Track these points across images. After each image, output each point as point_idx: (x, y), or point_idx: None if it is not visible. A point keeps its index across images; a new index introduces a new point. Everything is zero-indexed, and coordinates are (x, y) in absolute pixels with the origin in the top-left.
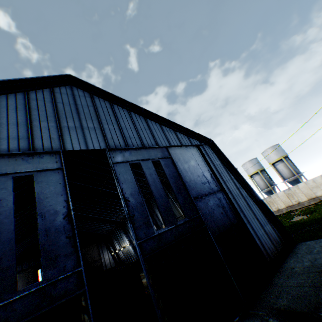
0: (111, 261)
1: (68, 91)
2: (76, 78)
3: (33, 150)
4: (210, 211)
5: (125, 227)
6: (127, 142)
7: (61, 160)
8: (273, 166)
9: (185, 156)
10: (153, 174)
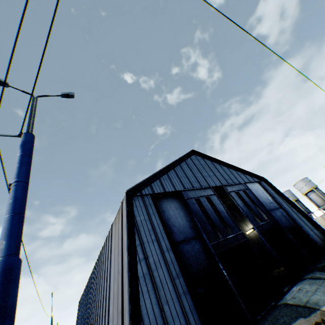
0: None
1: (195, 158)
2: (196, 151)
3: (202, 187)
4: (278, 218)
5: None
6: (227, 181)
7: (212, 190)
8: (306, 196)
9: (254, 188)
10: (246, 197)
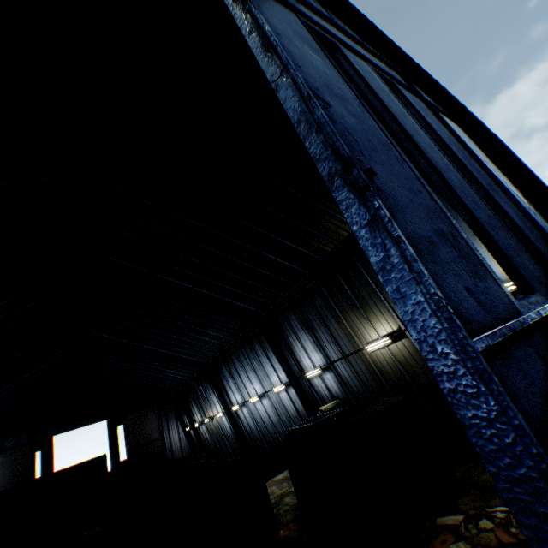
0: (184, 445)
1: None
2: None
3: None
4: None
5: (216, 377)
6: None
7: None
8: None
9: None
10: (392, 98)
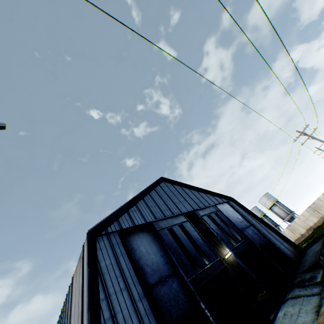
0: None
1: (164, 185)
2: (164, 177)
3: (174, 214)
4: (251, 236)
5: None
6: (198, 205)
7: (185, 217)
8: (271, 210)
9: (224, 208)
10: (218, 219)
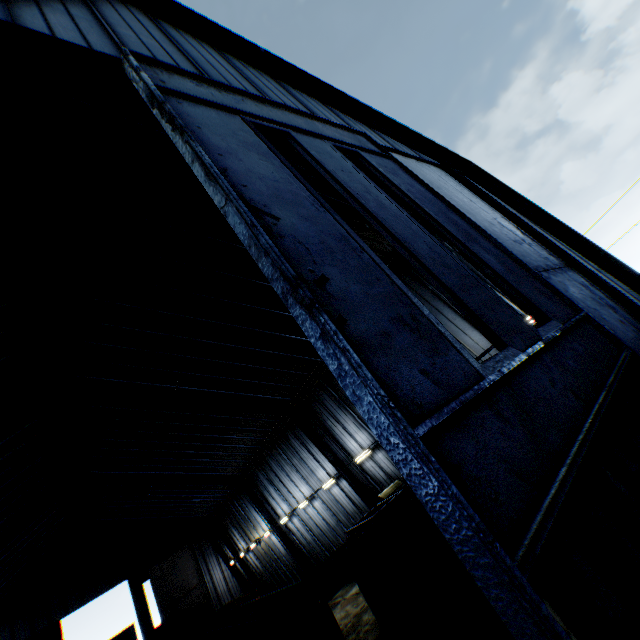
0: (232, 584)
1: None
2: None
3: None
4: (590, 312)
5: (254, 488)
6: None
7: None
8: None
9: (426, 175)
10: (354, 173)
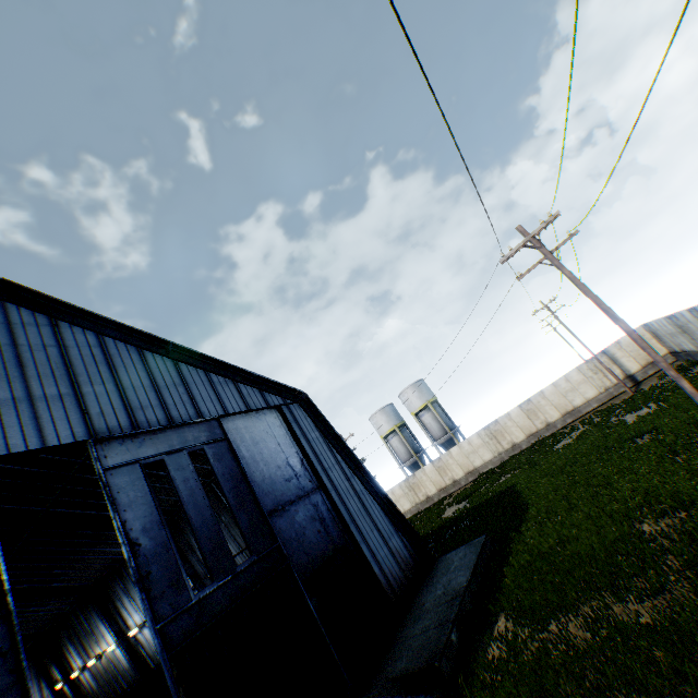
0: None
1: None
2: (19, 285)
3: None
4: (299, 531)
5: (107, 598)
6: (135, 417)
7: None
8: (418, 418)
9: (255, 431)
10: (191, 479)
